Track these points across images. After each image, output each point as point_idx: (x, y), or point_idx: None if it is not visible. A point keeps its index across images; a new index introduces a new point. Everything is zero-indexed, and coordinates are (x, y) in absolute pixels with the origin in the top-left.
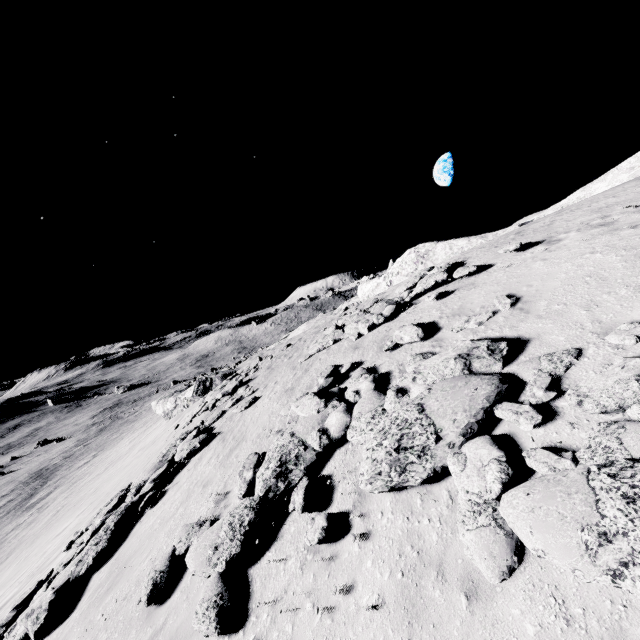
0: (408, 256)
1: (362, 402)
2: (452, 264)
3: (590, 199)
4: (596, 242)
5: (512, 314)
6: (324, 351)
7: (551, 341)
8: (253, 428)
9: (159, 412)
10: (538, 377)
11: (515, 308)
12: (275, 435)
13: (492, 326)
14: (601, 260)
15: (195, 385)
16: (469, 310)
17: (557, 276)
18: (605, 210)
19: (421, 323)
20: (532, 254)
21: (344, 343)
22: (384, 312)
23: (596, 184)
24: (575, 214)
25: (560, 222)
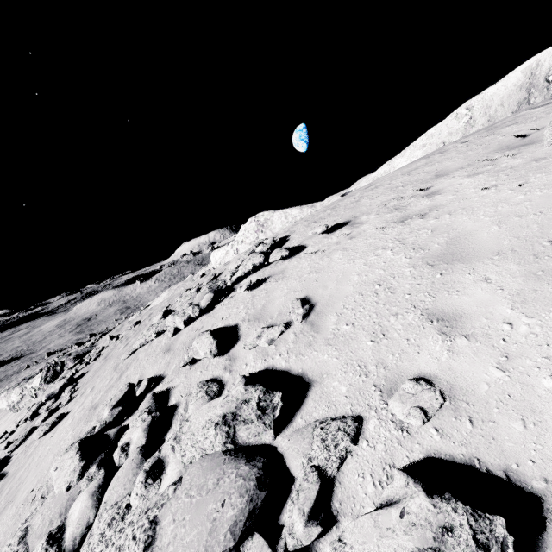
0: (250, 225)
1: (117, 477)
2: (280, 238)
3: (391, 175)
4: (389, 232)
5: (303, 331)
6: (146, 347)
7: (332, 392)
8: (31, 478)
9: (3, 406)
10: (304, 481)
11: (307, 321)
12: (40, 501)
13: (281, 348)
14: (391, 261)
15: (43, 372)
16: (268, 314)
17: (350, 278)
18: (401, 190)
19: (227, 325)
20: (337, 239)
21: (163, 339)
22: (201, 302)
23: (398, 159)
24: (378, 191)
25: (366, 199)
